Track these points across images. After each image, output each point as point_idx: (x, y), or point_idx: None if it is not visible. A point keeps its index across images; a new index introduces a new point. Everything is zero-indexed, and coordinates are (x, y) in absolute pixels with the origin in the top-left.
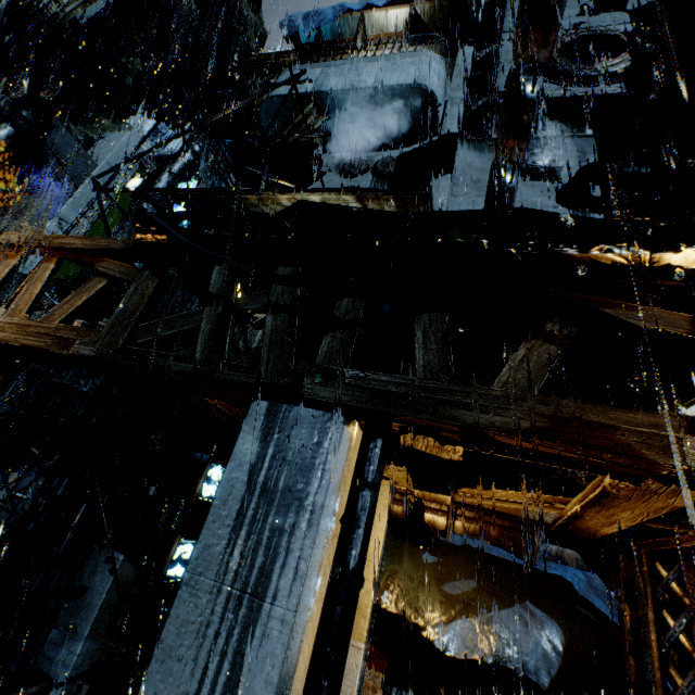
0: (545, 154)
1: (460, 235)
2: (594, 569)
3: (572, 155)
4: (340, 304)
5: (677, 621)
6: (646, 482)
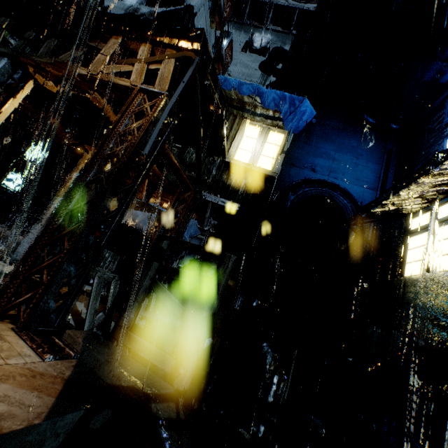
0: (262, 38)
1: (53, 8)
2: (197, 220)
3: (279, 43)
4: (28, 33)
5: (181, 206)
6: (90, 93)
